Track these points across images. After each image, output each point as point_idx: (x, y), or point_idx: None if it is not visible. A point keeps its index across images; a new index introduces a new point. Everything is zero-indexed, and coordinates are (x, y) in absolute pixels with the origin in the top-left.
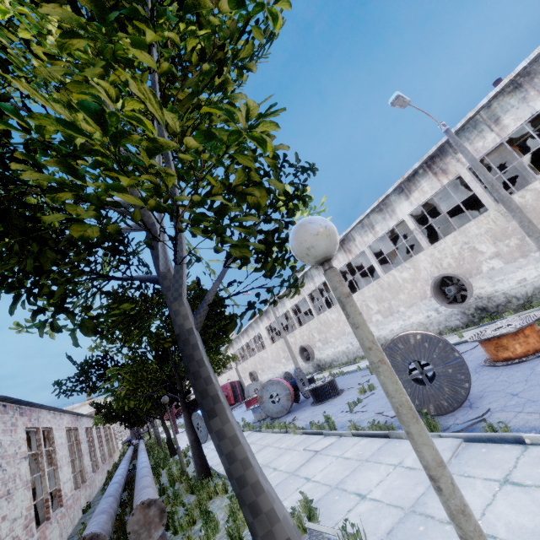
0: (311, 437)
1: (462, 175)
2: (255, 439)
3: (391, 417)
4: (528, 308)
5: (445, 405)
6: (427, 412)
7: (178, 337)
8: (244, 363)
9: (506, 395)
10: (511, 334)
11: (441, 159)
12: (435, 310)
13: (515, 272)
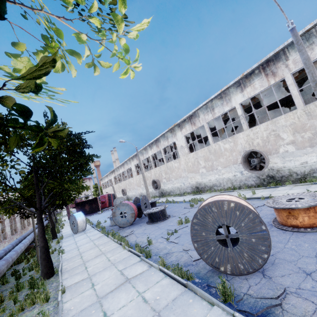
0: (132, 257)
1: (286, 79)
2: (101, 242)
3: (193, 260)
4: (303, 182)
5: (241, 268)
6: (224, 269)
7: None
8: (119, 183)
9: (299, 271)
10: (304, 208)
11: (274, 64)
12: (240, 172)
13: (301, 156)
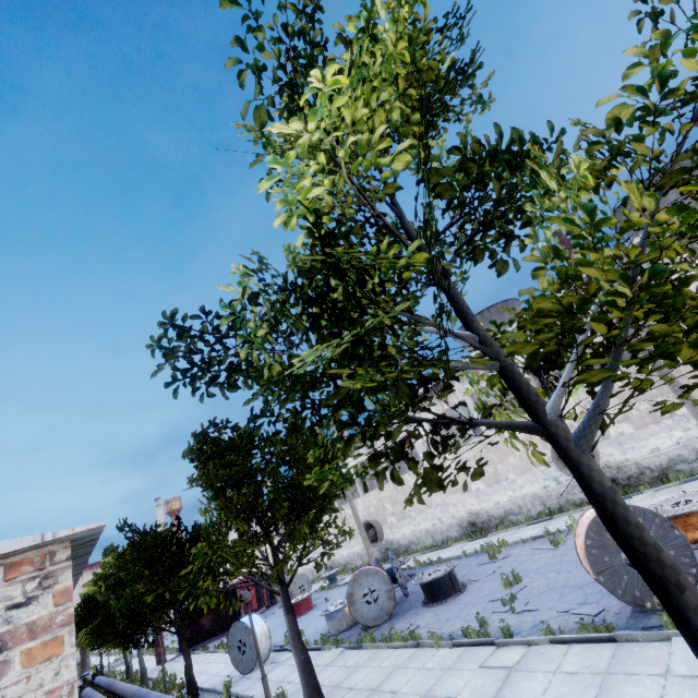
0: (474, 649)
1: None
2: (359, 659)
3: (595, 615)
4: (666, 482)
5: None
6: (651, 605)
7: (603, 496)
8: (267, 545)
9: None
10: None
11: None
12: (554, 480)
13: (647, 439)
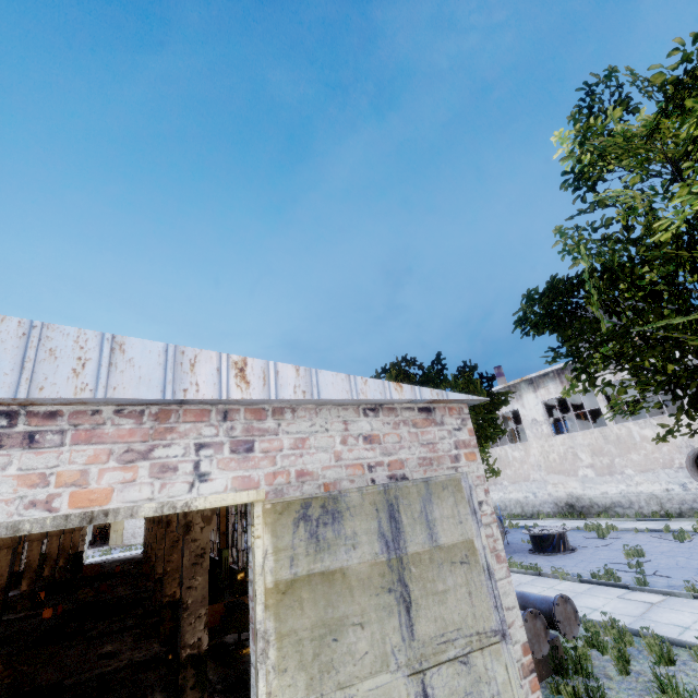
0: (605, 587)
1: None
2: None
3: None
4: None
5: None
6: None
7: None
8: None
9: None
10: None
11: None
12: (681, 485)
13: None
